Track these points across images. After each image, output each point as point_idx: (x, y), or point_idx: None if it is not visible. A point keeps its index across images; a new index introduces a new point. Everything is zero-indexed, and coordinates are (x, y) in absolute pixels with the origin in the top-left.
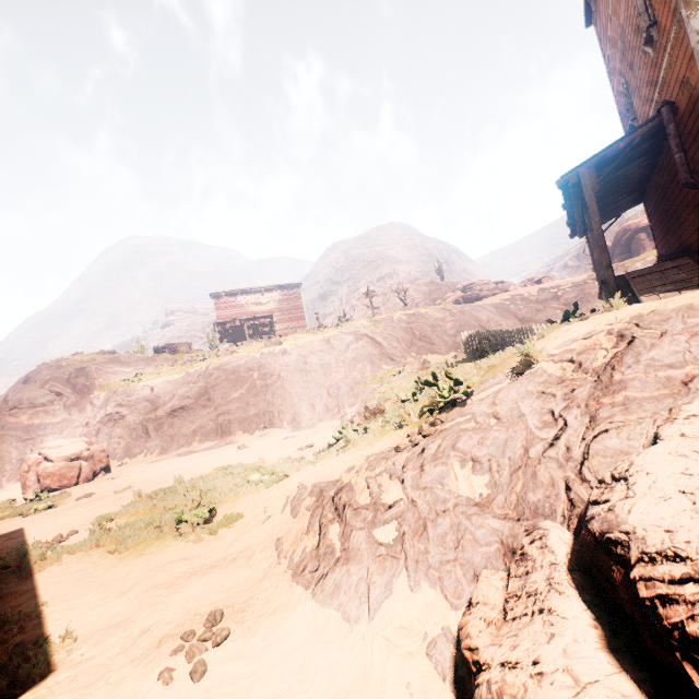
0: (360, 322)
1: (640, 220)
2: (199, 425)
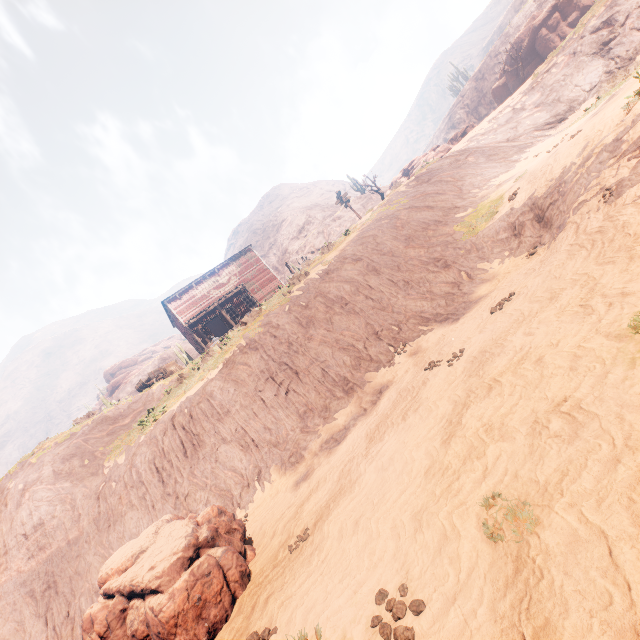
0: (368, 216)
1: (525, 28)
2: (300, 404)
